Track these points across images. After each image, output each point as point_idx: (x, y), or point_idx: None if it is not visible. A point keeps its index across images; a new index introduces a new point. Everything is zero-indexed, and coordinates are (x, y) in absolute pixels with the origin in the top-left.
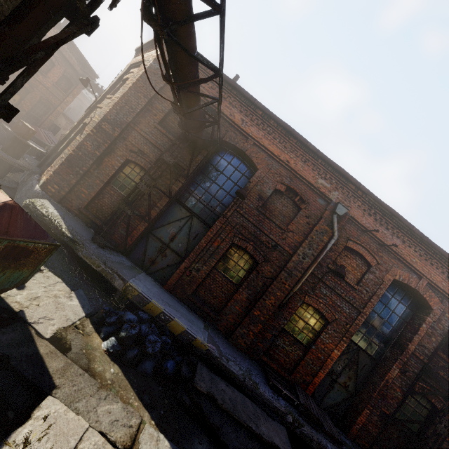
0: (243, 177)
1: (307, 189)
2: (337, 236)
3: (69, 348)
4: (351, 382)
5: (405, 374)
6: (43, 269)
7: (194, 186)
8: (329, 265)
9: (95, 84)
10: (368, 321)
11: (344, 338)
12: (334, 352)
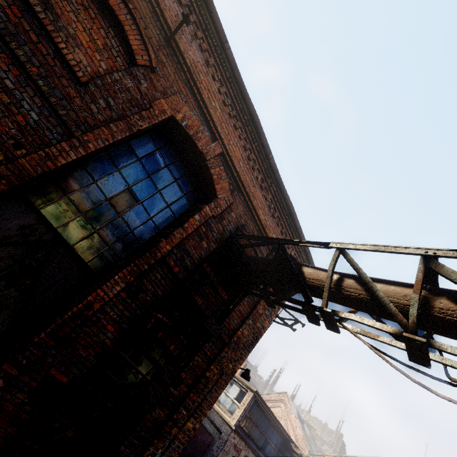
0: None
1: None
2: None
3: None
4: (2, 317)
5: (138, 296)
6: None
7: None
8: None
9: None
10: (103, 190)
11: None
12: None
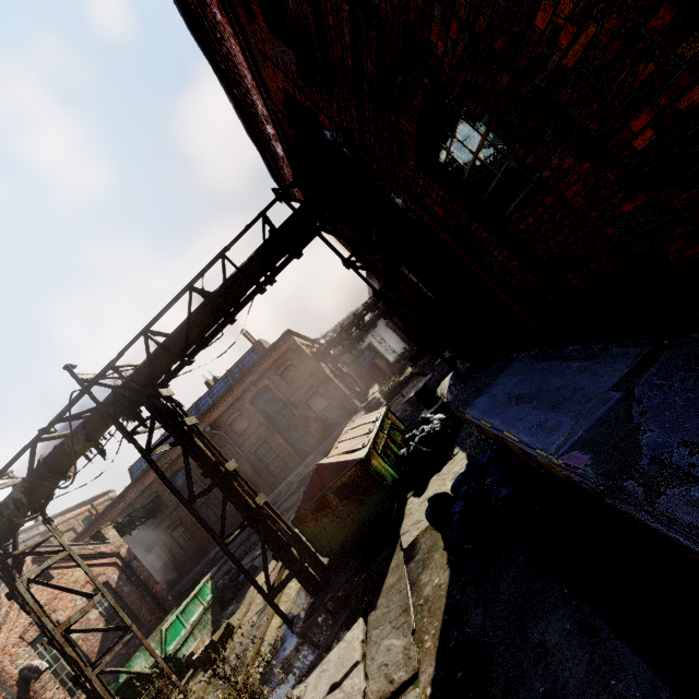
0: None
1: None
2: None
3: (414, 555)
4: None
5: None
6: (456, 453)
7: (394, 197)
8: None
9: None
10: None
11: None
12: None
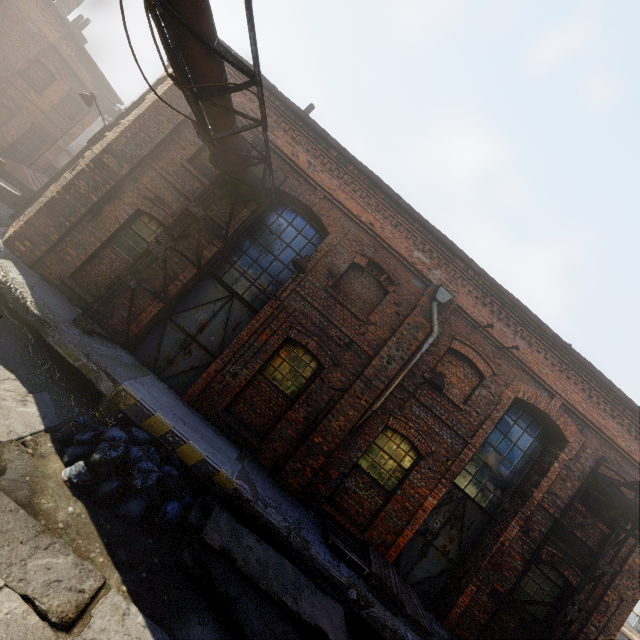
0: (308, 245)
1: (398, 264)
2: (436, 333)
3: (1, 472)
4: (454, 546)
5: (529, 534)
6: None
7: (238, 254)
8: (425, 374)
9: (116, 111)
10: (480, 457)
11: (443, 480)
12: (428, 500)
